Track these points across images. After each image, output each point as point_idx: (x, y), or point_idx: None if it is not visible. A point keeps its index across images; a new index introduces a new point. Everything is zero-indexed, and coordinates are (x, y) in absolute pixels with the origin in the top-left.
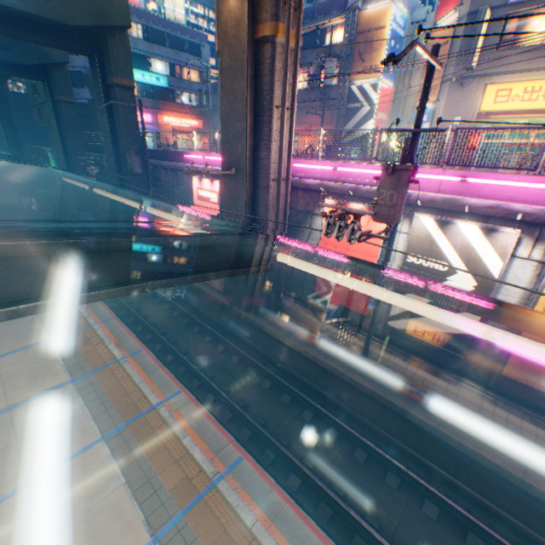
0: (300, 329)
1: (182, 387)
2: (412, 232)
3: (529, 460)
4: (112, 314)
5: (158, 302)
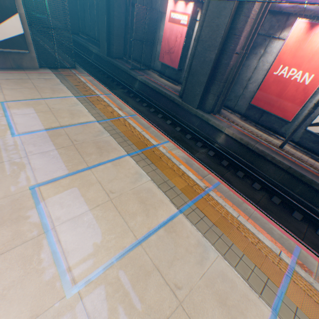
0: (234, 126)
1: (169, 140)
2: None
3: None
4: (110, 92)
5: (131, 96)
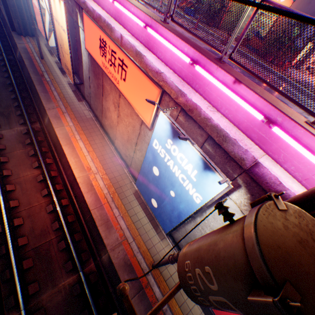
0: (29, 45)
1: None
2: None
3: (50, 93)
4: None
5: None
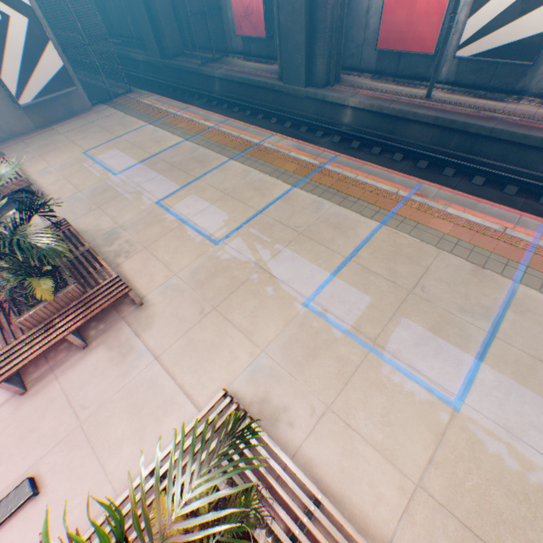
0: (361, 92)
1: (274, 134)
2: None
3: None
4: (186, 106)
5: (215, 106)
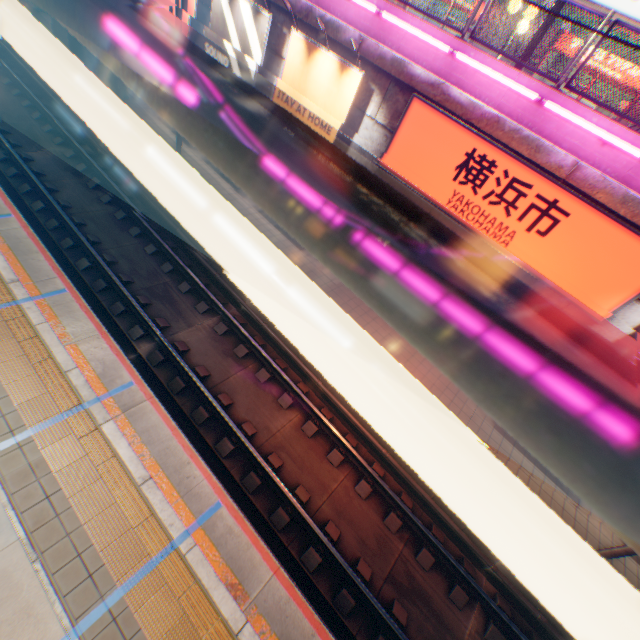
0: None
1: None
2: (214, 8)
3: None
4: None
5: None
